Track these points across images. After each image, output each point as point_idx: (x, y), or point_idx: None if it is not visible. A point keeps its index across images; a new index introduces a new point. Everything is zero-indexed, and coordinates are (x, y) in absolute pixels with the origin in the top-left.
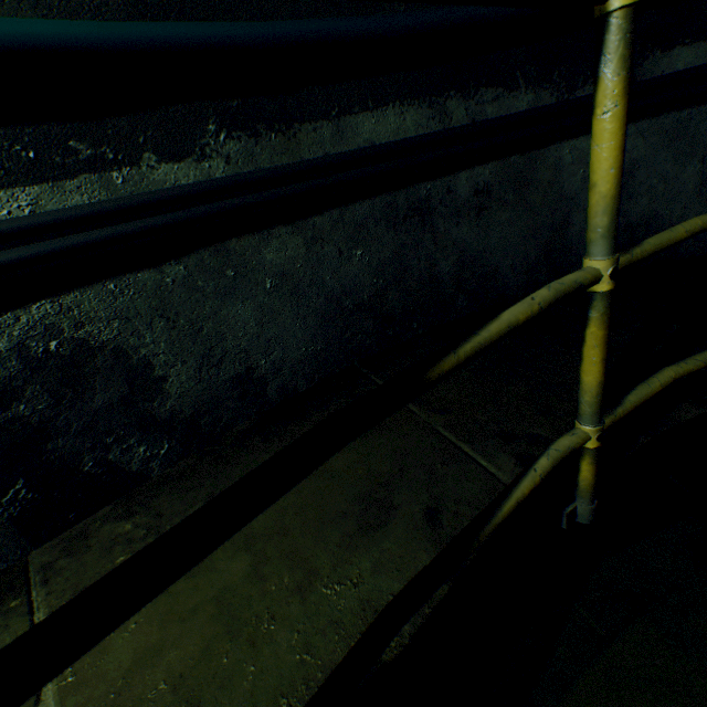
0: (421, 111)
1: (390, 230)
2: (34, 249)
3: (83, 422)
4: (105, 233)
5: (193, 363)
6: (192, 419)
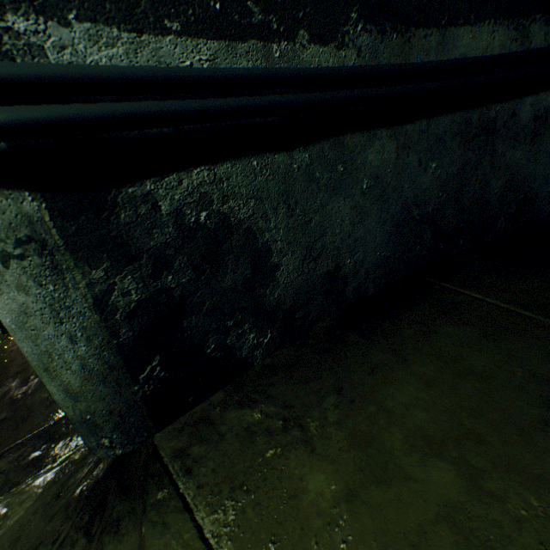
0: (507, 32)
1: (460, 146)
2: (213, 103)
3: (213, 301)
4: (269, 101)
5: (299, 255)
6: (290, 310)
